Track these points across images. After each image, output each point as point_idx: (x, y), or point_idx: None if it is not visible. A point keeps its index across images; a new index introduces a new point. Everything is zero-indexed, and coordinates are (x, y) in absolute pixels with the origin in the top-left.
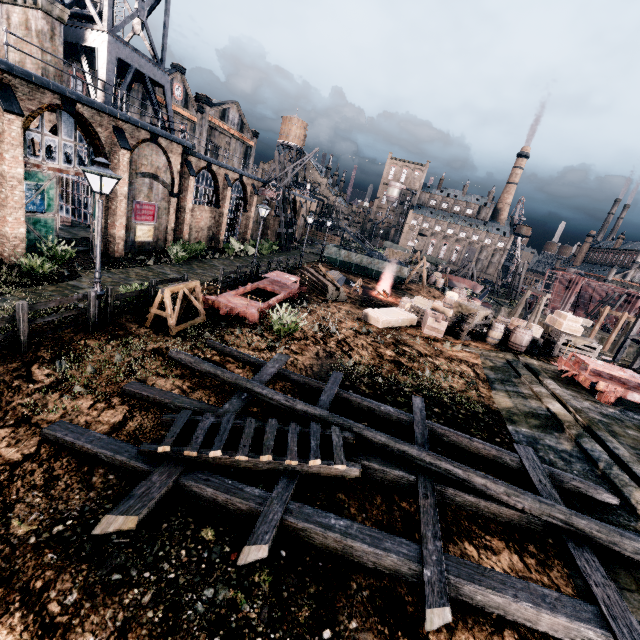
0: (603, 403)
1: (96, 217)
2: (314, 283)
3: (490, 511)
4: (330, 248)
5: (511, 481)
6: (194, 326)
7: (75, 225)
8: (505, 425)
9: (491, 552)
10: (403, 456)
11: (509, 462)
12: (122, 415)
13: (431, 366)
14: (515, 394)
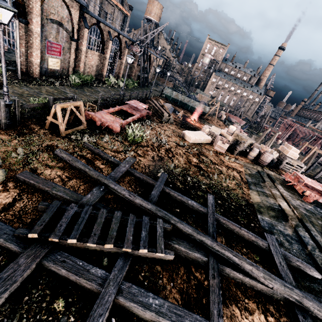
0: (305, 202)
1: (17, 47)
2: (156, 110)
3: (250, 284)
4: (167, 89)
5: (260, 256)
6: (78, 131)
7: (10, 52)
8: (256, 214)
9: (248, 313)
10: (201, 243)
11: (261, 245)
12: (12, 197)
13: (217, 171)
14: (262, 193)
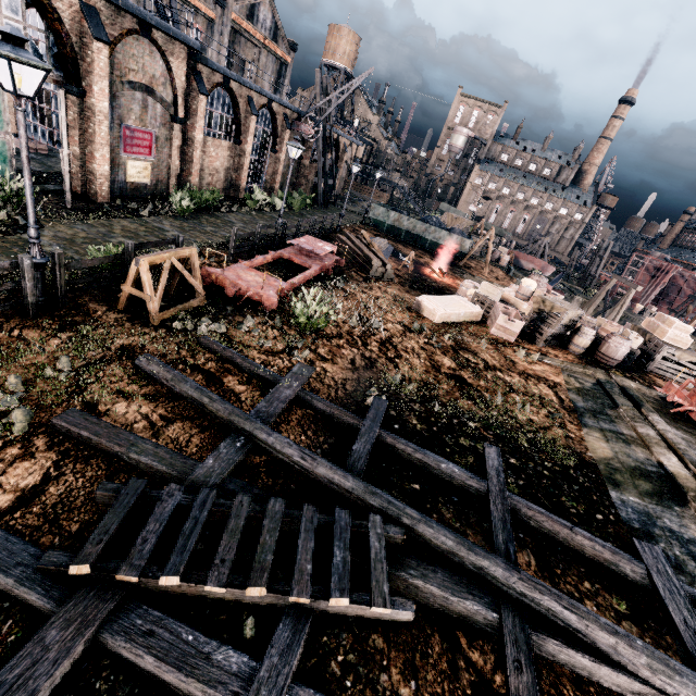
0: None
1: (64, 143)
2: (354, 254)
3: (613, 681)
4: (377, 208)
5: (627, 599)
6: (188, 311)
7: (53, 154)
8: (606, 489)
9: None
10: (479, 574)
11: (629, 573)
12: (42, 472)
13: (502, 386)
14: (613, 436)
